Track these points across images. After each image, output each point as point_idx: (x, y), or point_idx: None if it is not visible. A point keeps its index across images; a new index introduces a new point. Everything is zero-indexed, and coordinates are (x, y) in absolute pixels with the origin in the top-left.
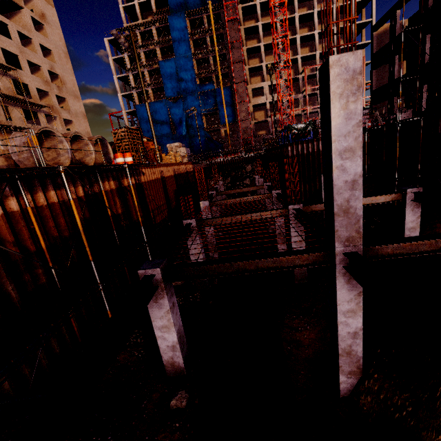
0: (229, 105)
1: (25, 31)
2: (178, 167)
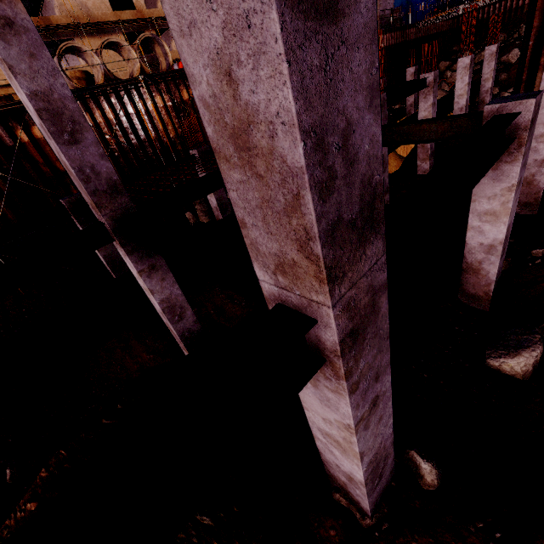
0: None
1: None
2: None
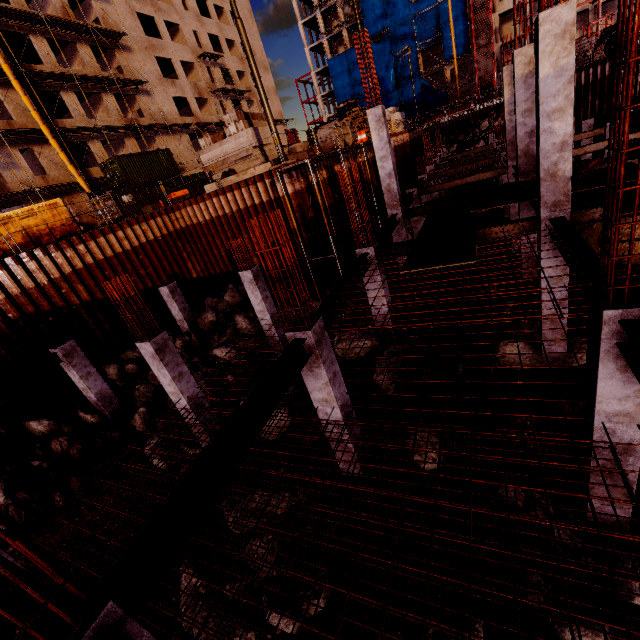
0: (459, 26)
1: (218, 1)
2: (397, 138)
